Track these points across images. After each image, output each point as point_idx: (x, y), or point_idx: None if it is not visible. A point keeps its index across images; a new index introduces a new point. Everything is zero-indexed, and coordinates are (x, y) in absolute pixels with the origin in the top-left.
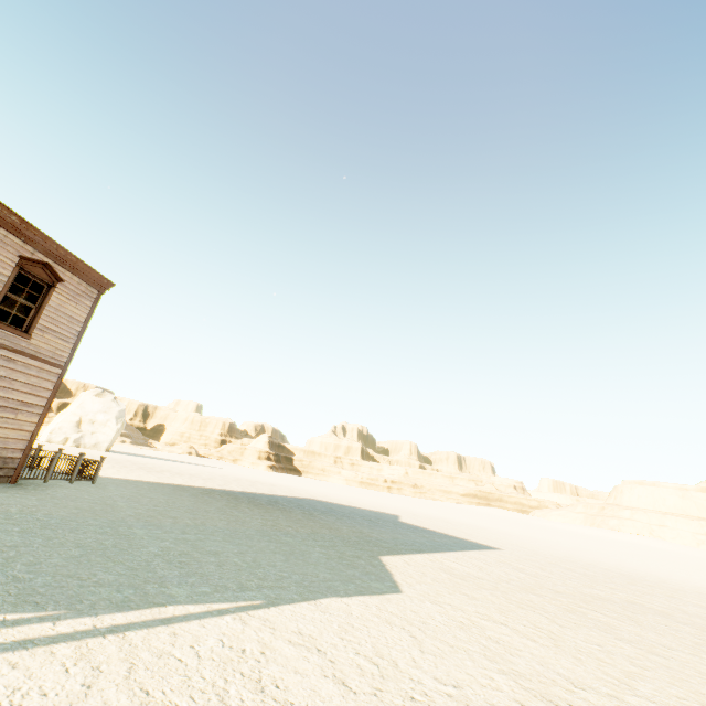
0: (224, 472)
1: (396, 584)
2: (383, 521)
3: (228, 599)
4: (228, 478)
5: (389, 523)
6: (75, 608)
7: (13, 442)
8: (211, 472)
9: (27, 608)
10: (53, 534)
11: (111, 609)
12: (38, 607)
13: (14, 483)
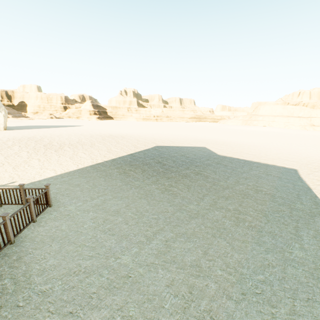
0: (86, 131)
1: None
2: (220, 160)
3: None
4: (97, 138)
5: (226, 162)
6: None
7: None
8: (81, 134)
9: None
10: None
11: None
12: None
13: None
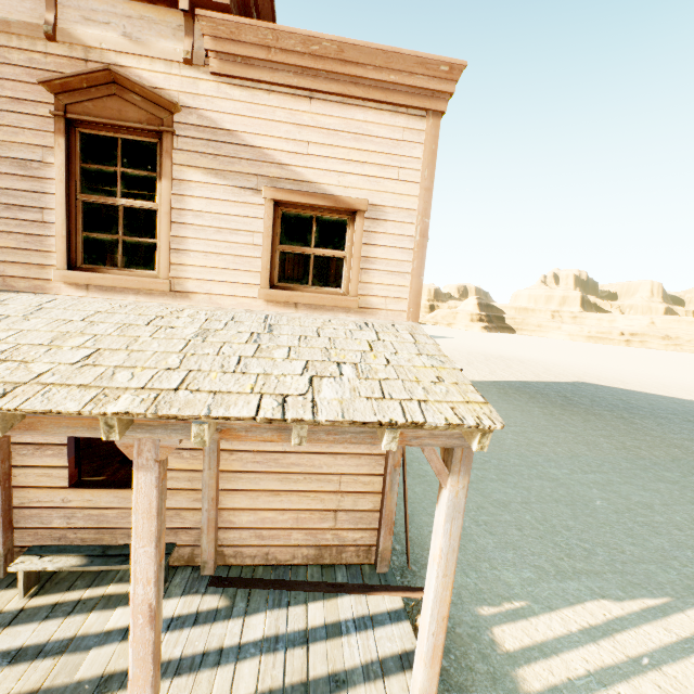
0: (461, 346)
1: None
2: None
3: None
4: (477, 356)
5: None
6: (669, 594)
7: None
8: (454, 349)
9: (642, 591)
10: (519, 482)
11: (693, 598)
12: (646, 590)
13: None
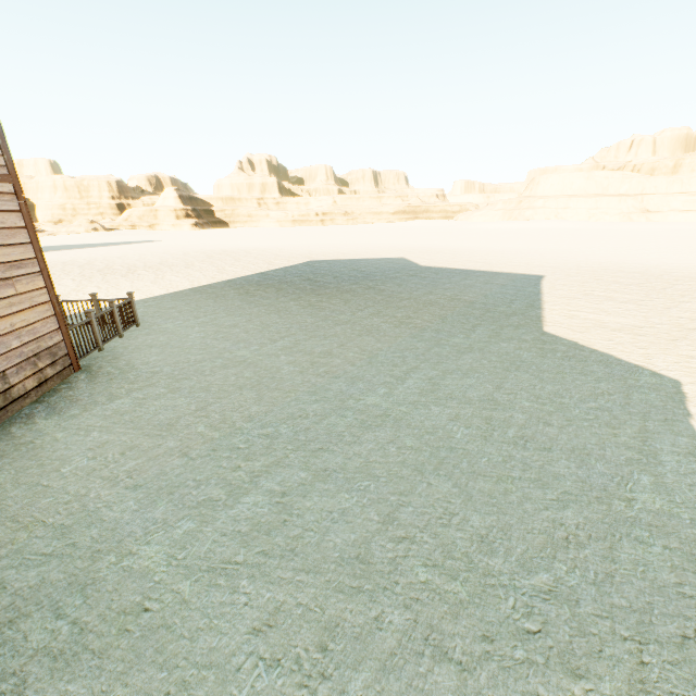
0: (173, 248)
1: (646, 369)
2: (419, 272)
3: (689, 484)
4: (196, 256)
5: (429, 273)
6: None
7: (41, 326)
8: (165, 253)
9: None
10: (347, 461)
11: None
12: None
13: (79, 370)
